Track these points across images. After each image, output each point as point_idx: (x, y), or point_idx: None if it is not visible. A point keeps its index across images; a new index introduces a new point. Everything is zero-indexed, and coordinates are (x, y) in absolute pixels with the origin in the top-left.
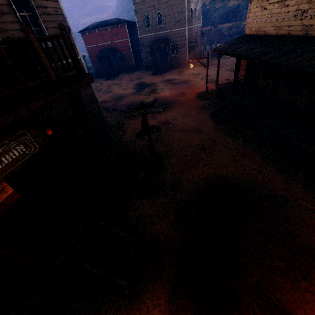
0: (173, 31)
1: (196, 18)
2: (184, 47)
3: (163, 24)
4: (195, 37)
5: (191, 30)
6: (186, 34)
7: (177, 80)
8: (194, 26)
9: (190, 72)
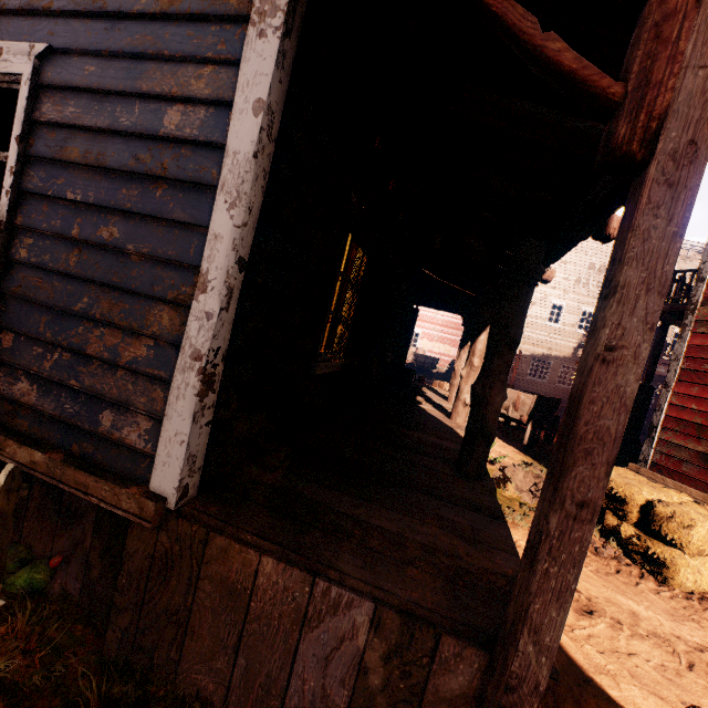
0: None
1: None
2: None
3: None
4: None
5: None
6: None
7: None
8: None
9: None
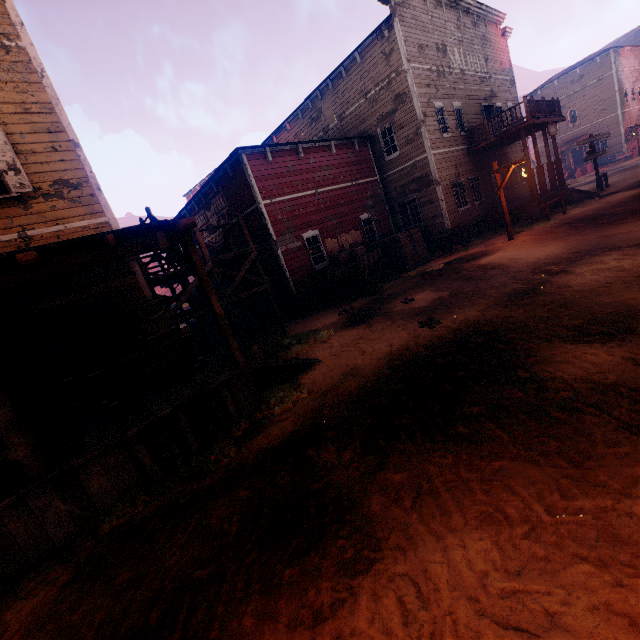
0: (594, 123)
1: (636, 99)
2: (617, 136)
3: (578, 121)
4: (637, 121)
5: (628, 114)
6: (619, 119)
7: (609, 170)
8: (632, 109)
9: (632, 160)
